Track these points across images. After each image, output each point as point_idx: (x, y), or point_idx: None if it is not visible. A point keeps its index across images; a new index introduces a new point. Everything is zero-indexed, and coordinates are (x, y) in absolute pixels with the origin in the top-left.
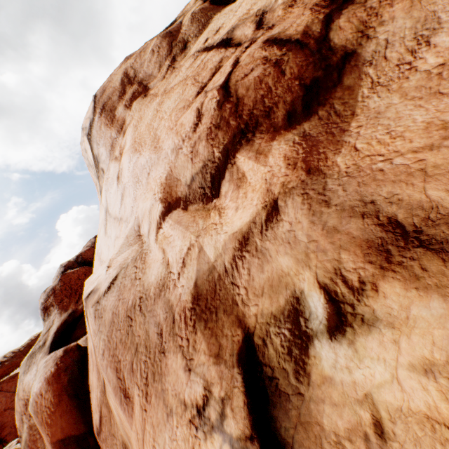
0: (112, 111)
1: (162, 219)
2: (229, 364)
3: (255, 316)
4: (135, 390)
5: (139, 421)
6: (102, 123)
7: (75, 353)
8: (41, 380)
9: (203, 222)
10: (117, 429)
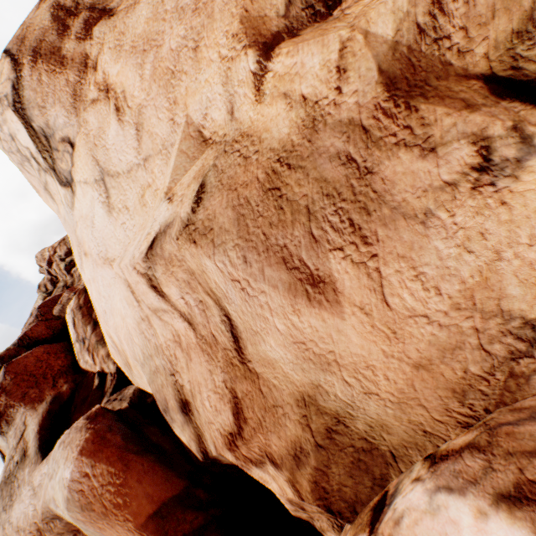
0: (55, 53)
1: (265, 61)
2: (490, 104)
3: (485, 58)
4: (330, 263)
5: (360, 288)
6: (41, 74)
7: (106, 416)
8: (75, 458)
9: (342, 23)
10: (278, 392)
